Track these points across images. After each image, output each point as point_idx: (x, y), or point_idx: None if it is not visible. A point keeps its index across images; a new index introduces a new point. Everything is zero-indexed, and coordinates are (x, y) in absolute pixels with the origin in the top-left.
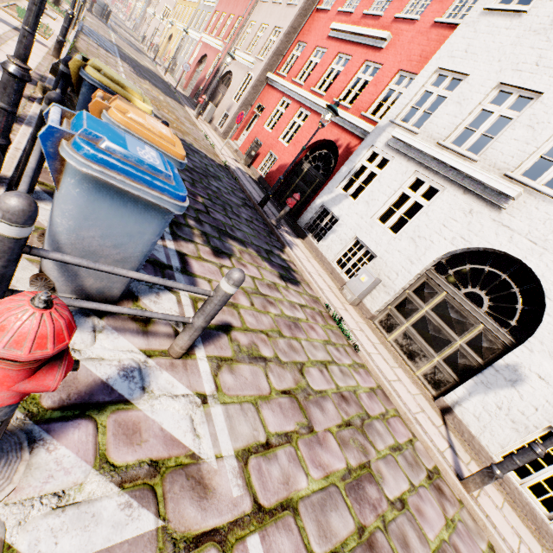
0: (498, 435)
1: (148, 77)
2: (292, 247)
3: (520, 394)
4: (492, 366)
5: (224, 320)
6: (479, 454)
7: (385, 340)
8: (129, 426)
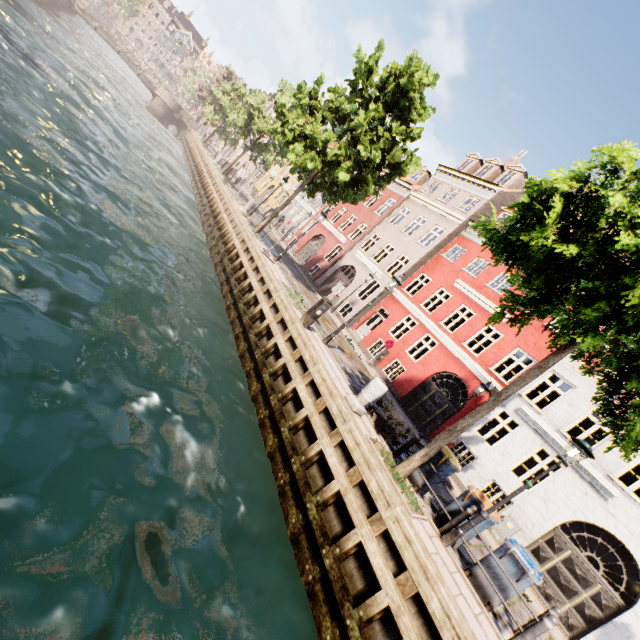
0: None
1: (292, 268)
2: (452, 486)
3: None
4: (612, 622)
5: None
6: None
7: None
8: None
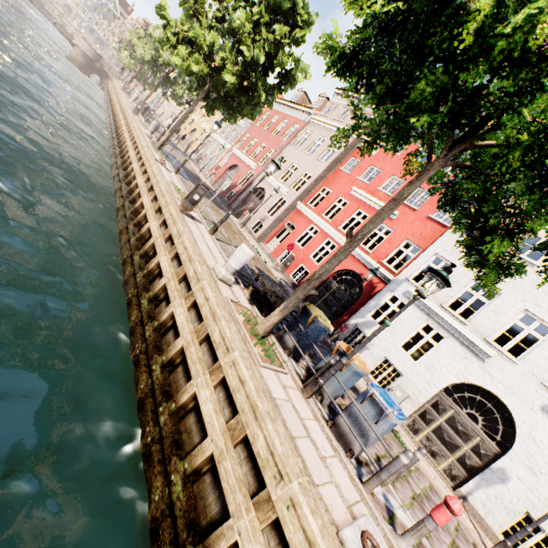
0: (498, 517)
1: None
2: None
3: (508, 489)
4: (489, 468)
5: (375, 452)
6: (487, 531)
7: (414, 440)
8: (401, 525)
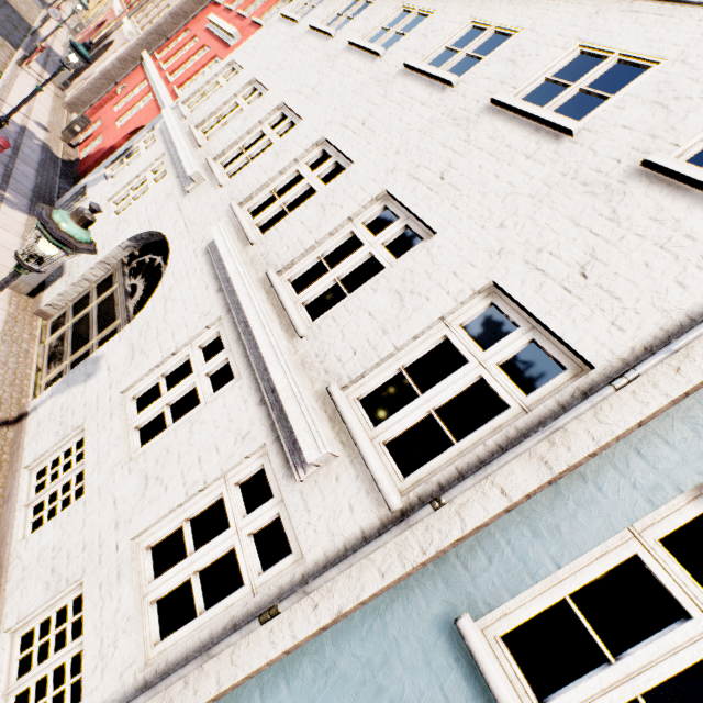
0: (42, 443)
1: None
2: None
3: (85, 390)
4: (86, 360)
5: None
6: (12, 468)
7: (38, 340)
8: None
